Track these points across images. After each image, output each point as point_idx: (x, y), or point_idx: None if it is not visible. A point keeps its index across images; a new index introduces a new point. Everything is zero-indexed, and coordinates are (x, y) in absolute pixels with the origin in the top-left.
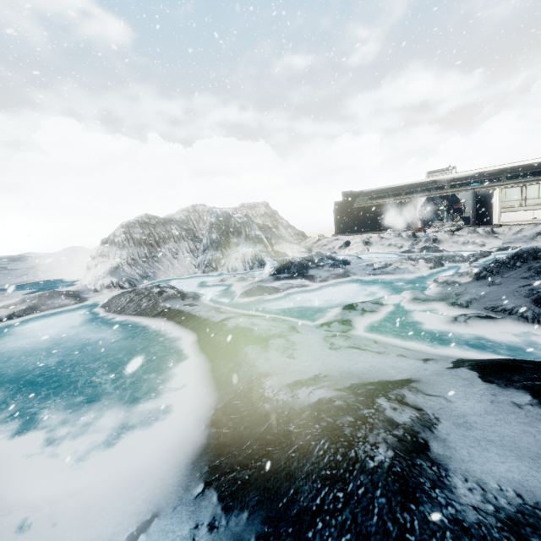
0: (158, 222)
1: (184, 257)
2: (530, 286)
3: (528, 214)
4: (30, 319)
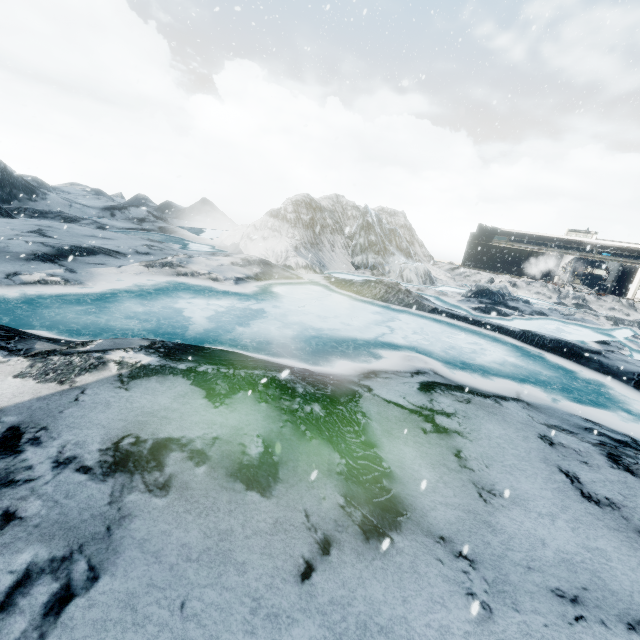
0: (317, 207)
1: (340, 252)
2: None
3: None
4: (277, 285)
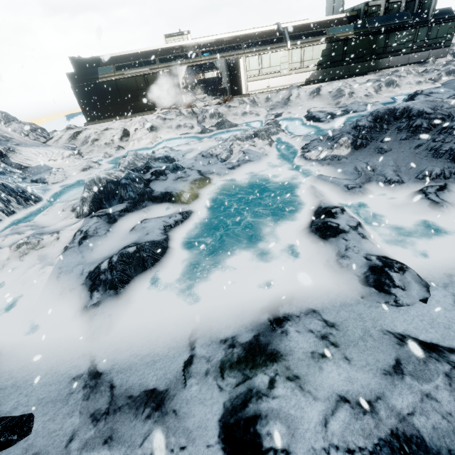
0: None
1: None
2: (422, 146)
3: (265, 82)
4: None
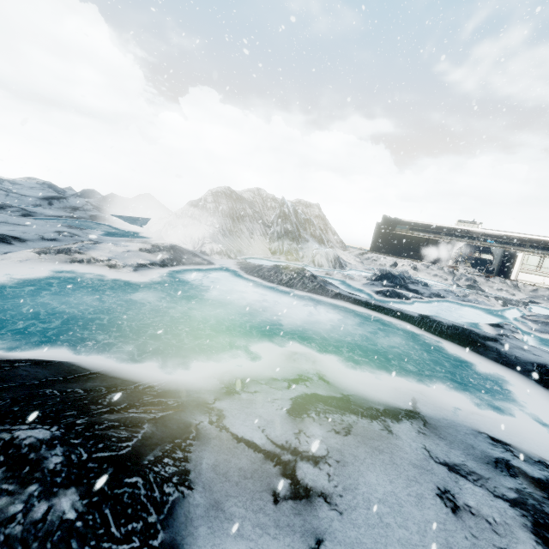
0: (237, 198)
1: (259, 239)
2: None
3: (540, 278)
4: (183, 271)
